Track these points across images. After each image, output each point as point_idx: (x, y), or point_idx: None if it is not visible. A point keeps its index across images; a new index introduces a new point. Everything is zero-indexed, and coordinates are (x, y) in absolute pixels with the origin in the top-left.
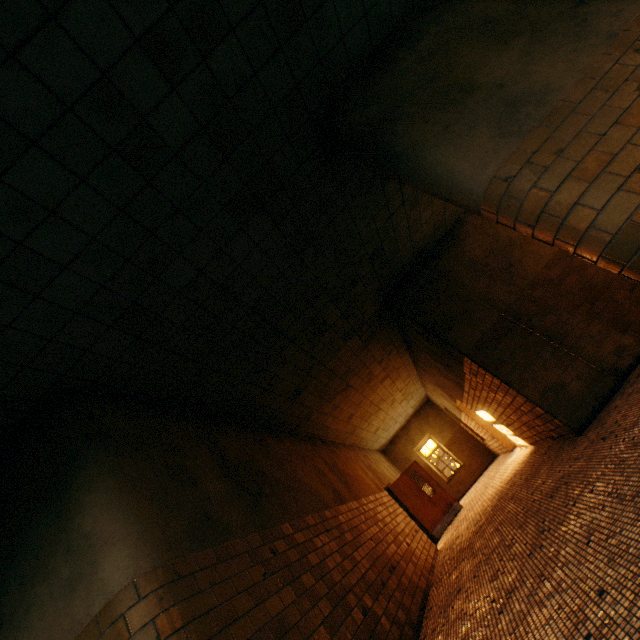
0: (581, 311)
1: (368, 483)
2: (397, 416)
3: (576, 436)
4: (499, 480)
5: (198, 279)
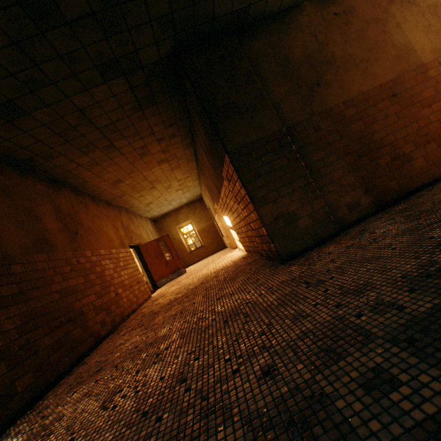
0: (348, 159)
1: (111, 239)
2: (172, 200)
3: (280, 263)
4: (214, 266)
5: None
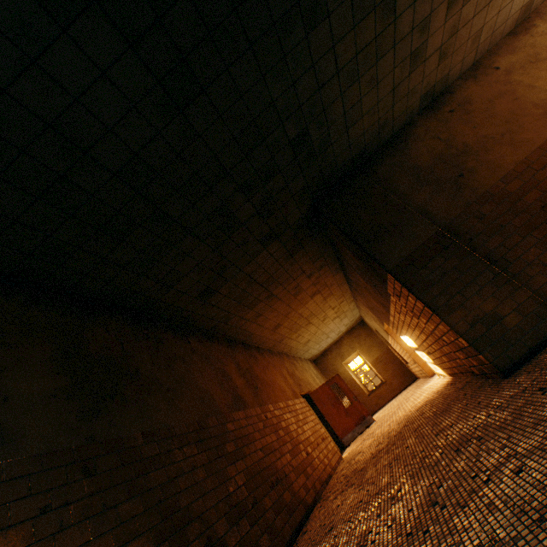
0: (537, 233)
1: (284, 390)
2: (329, 332)
3: (502, 377)
4: (411, 404)
5: (3, 104)
